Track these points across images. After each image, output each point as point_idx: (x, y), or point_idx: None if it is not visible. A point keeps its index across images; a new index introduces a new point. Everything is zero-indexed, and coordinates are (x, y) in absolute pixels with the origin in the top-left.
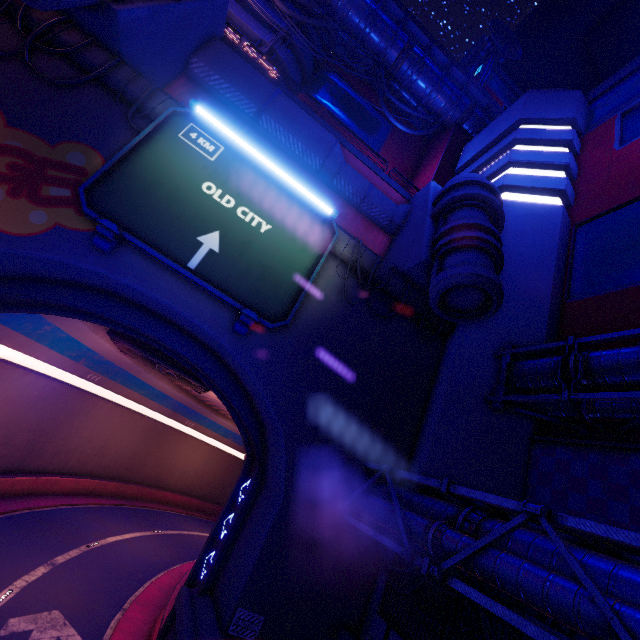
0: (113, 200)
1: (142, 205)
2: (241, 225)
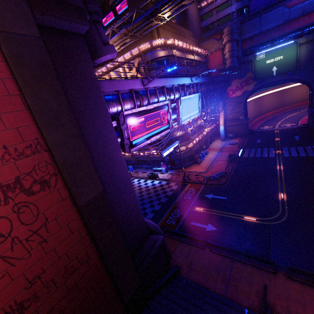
0: (258, 77)
1: (261, 74)
2: (277, 62)
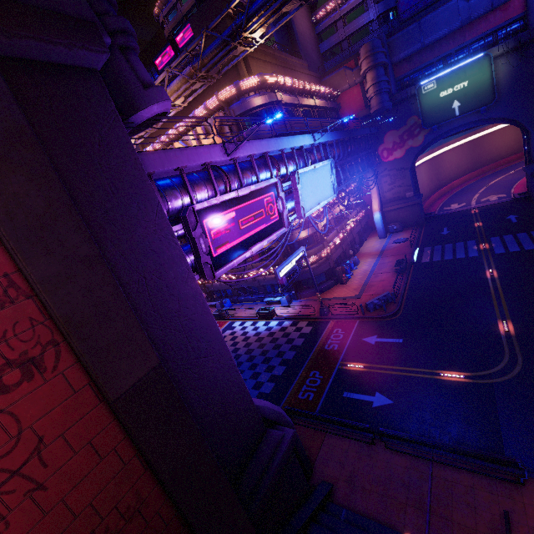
0: (429, 122)
1: (434, 116)
2: (459, 92)
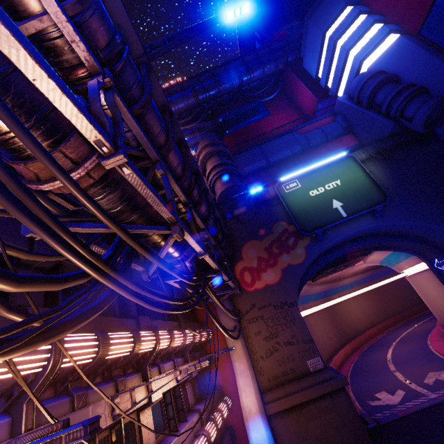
0: (306, 225)
1: (312, 218)
2: (333, 190)
